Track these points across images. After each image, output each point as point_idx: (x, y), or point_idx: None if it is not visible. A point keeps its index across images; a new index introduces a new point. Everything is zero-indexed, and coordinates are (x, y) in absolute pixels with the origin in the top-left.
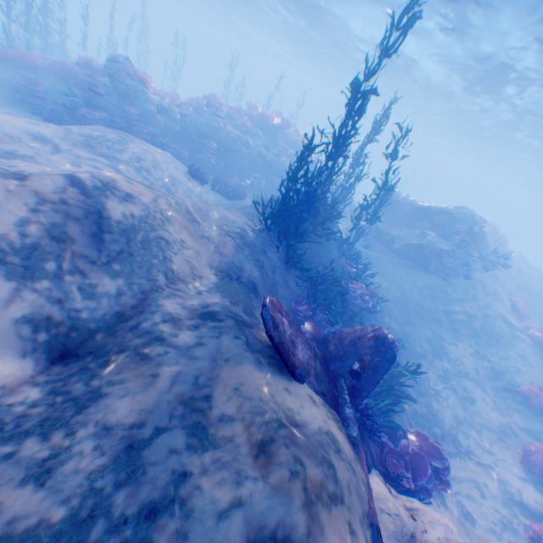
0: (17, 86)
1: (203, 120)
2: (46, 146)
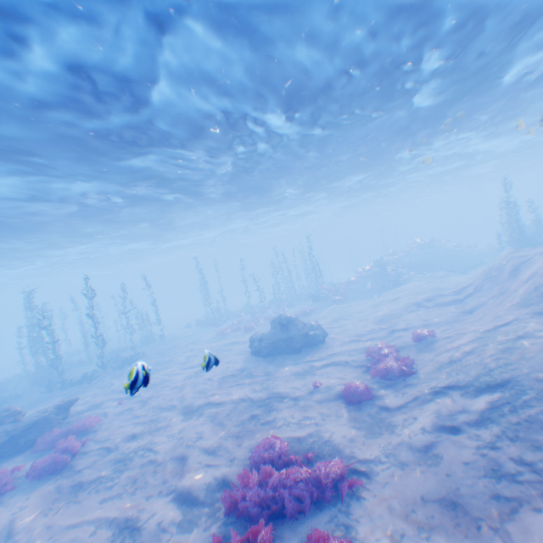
0: (362, 288)
1: (413, 258)
2: (431, 281)
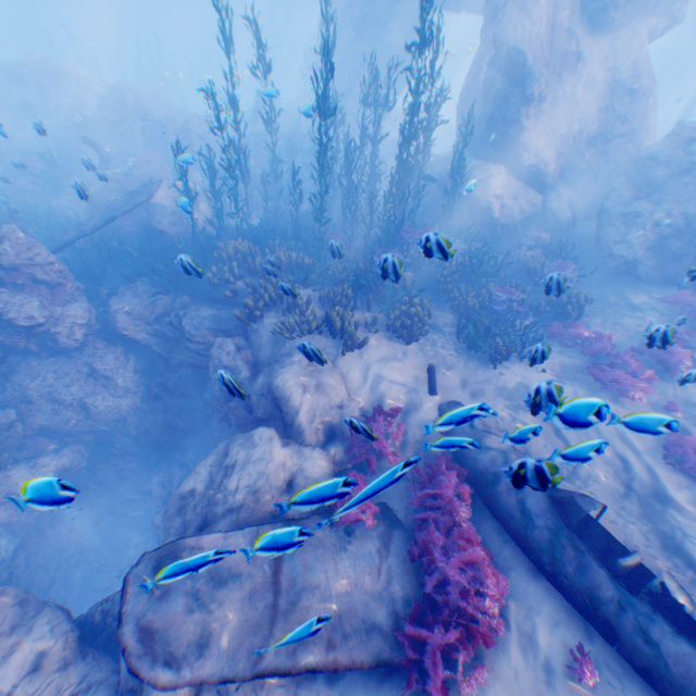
0: None
1: None
2: None
